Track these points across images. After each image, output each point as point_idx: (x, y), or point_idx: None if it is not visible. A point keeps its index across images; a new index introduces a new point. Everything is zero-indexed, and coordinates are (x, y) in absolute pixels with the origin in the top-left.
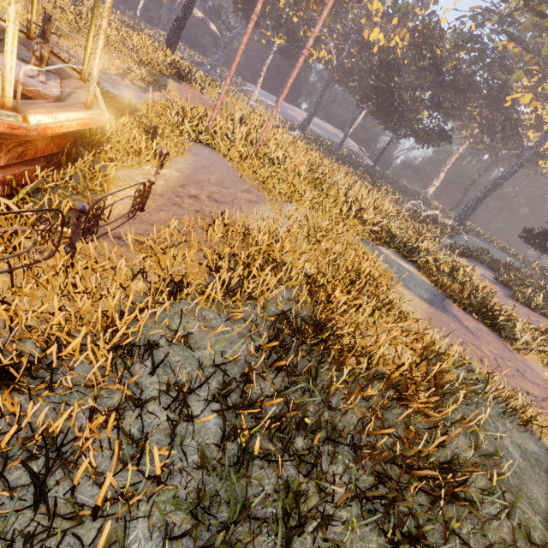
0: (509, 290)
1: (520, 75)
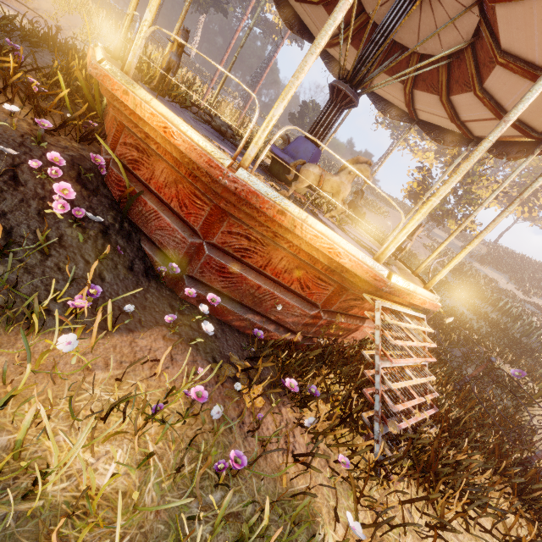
0: None
1: None
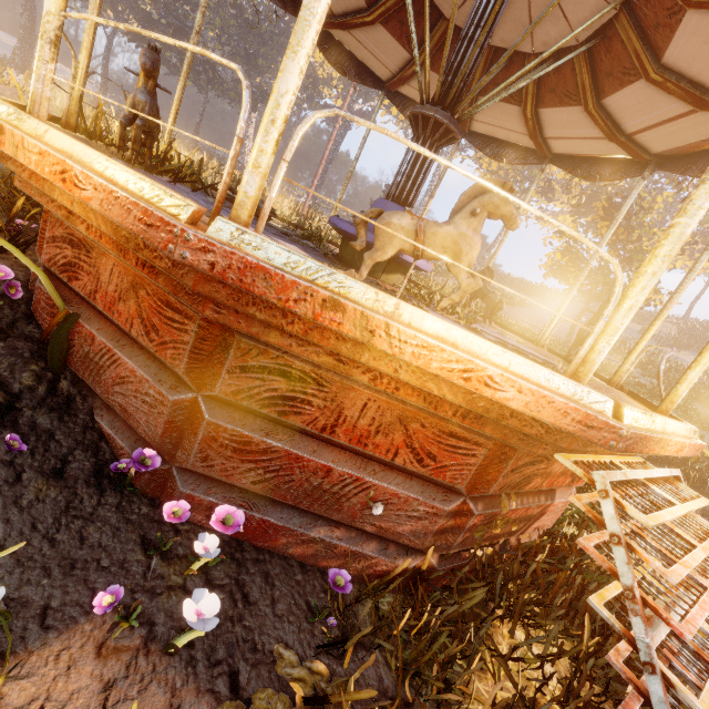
0: None
1: None
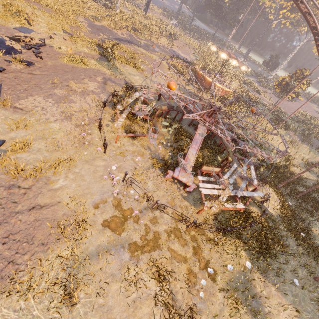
0: (259, 83)
1: (265, 0)
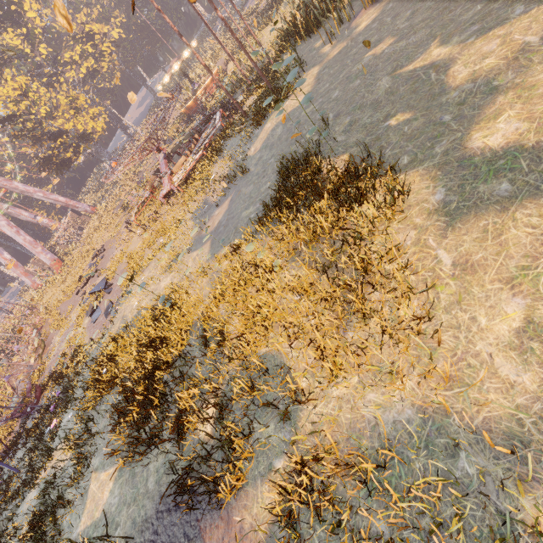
0: None
1: None
